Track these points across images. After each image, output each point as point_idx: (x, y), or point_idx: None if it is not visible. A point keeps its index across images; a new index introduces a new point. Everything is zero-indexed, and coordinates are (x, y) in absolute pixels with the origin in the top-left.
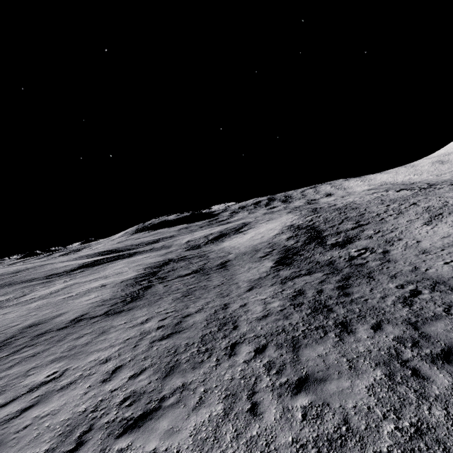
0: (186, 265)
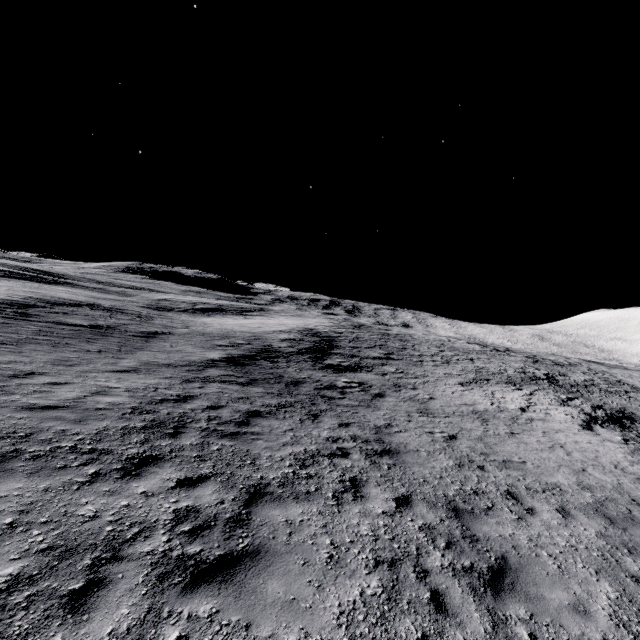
0: (99, 315)
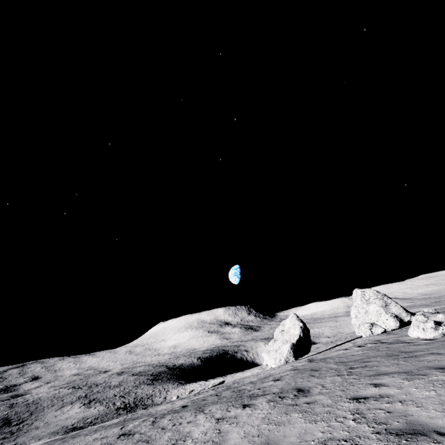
0: None
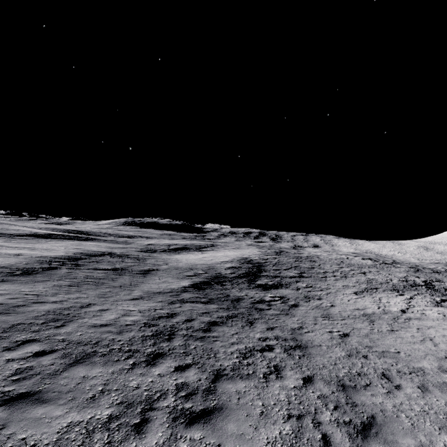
0: (116, 261)
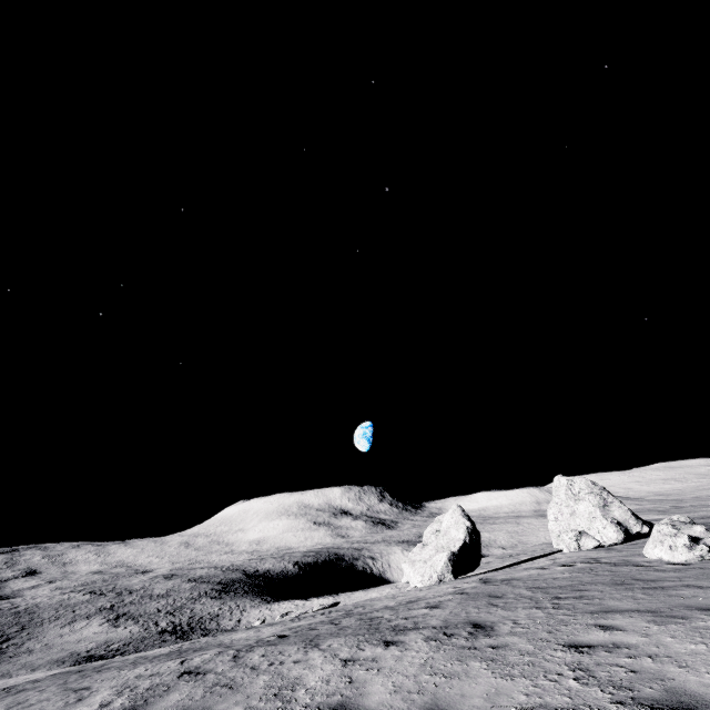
0: None
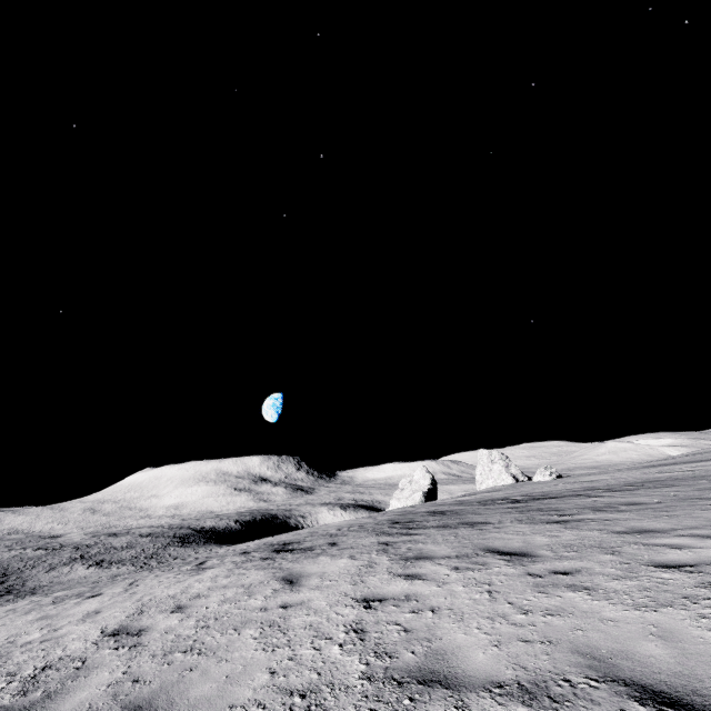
0: None
